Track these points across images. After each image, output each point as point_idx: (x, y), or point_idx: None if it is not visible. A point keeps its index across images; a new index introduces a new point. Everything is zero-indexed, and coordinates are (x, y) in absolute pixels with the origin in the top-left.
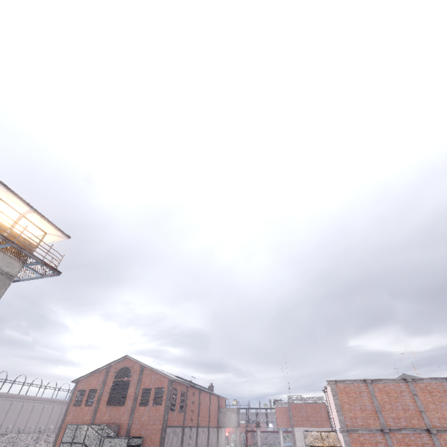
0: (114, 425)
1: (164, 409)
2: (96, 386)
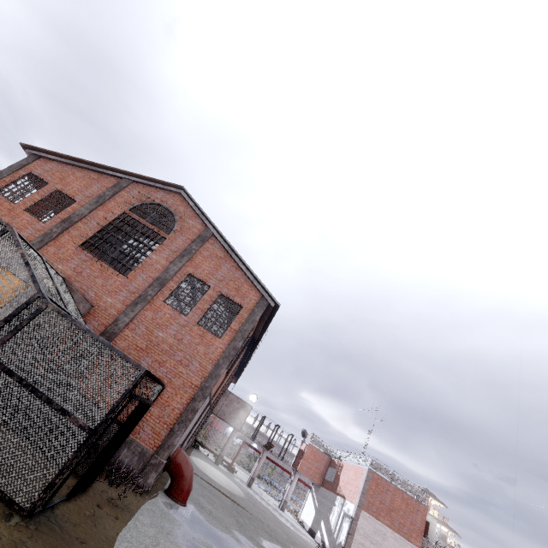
0: (80, 297)
1: (224, 350)
2: (75, 193)
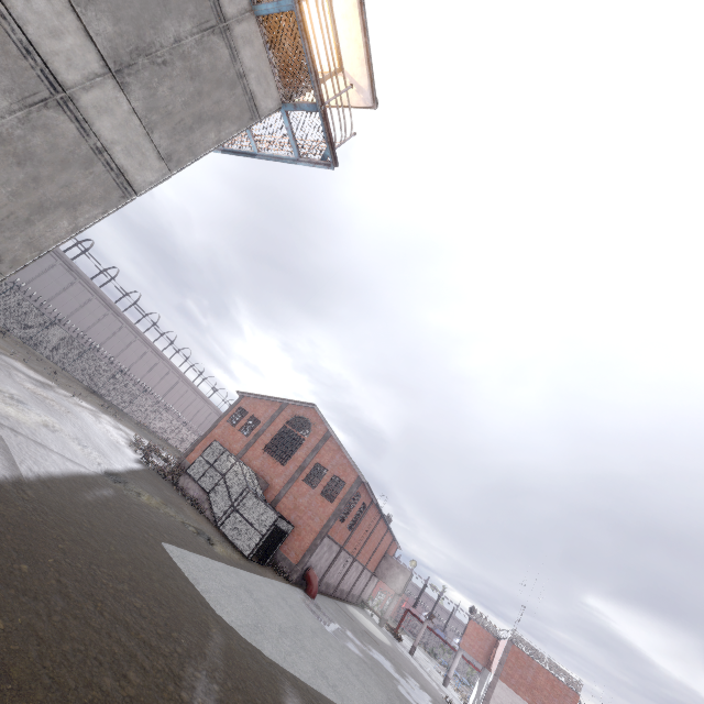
0: (263, 480)
1: (333, 511)
2: (260, 416)
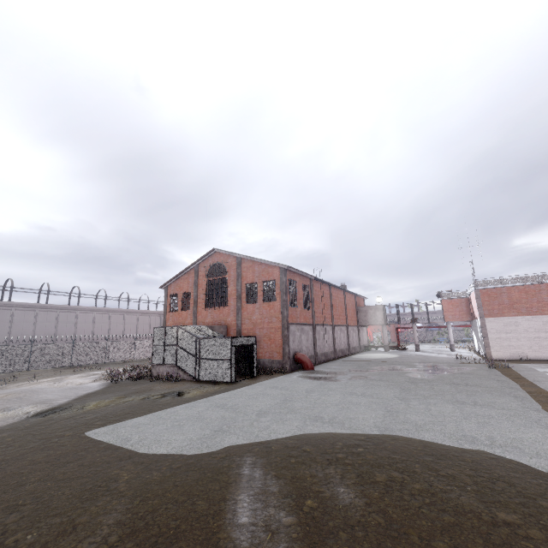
0: (218, 327)
1: (280, 305)
2: (187, 289)
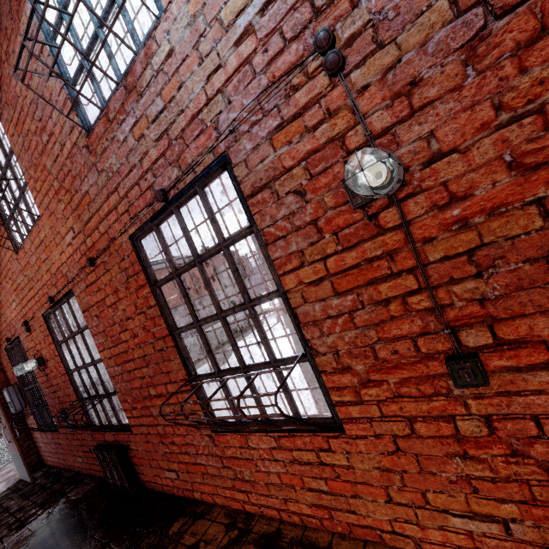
0: None
1: None
2: None
